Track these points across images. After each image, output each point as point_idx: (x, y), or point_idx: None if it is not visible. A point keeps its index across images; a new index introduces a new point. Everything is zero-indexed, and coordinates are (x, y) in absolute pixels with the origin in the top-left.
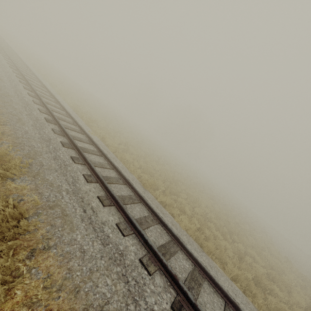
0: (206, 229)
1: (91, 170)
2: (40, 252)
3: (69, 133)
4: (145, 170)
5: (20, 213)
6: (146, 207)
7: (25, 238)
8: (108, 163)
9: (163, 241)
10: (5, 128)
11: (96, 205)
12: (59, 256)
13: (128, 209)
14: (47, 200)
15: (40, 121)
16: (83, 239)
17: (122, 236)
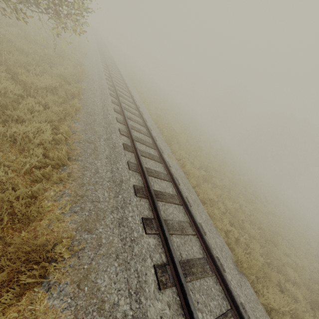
0: None
1: (166, 250)
2: None
3: (146, 164)
4: (234, 221)
5: None
6: None
7: None
8: (190, 220)
9: None
10: (74, 166)
11: None
12: None
13: None
14: None
15: (116, 149)
16: None
17: None
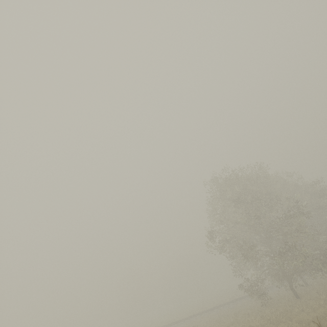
0: None
1: None
2: None
3: None
4: None
5: None
6: None
7: None
8: None
9: None
10: None
11: None
12: None
13: None
14: None
15: None
16: None
17: None
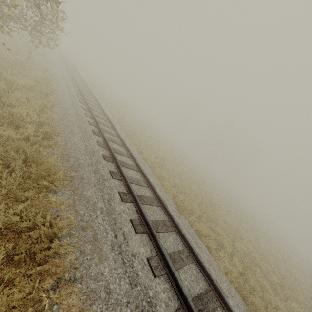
0: (251, 276)
1: (127, 187)
2: (65, 284)
3: (111, 145)
4: (180, 190)
5: (54, 232)
6: (181, 238)
7: (54, 263)
8: (144, 179)
9: (199, 289)
10: (58, 139)
11: (128, 230)
12: (83, 295)
13: (161, 239)
14: (81, 220)
15: (87, 133)
16: (111, 274)
17: (152, 276)
